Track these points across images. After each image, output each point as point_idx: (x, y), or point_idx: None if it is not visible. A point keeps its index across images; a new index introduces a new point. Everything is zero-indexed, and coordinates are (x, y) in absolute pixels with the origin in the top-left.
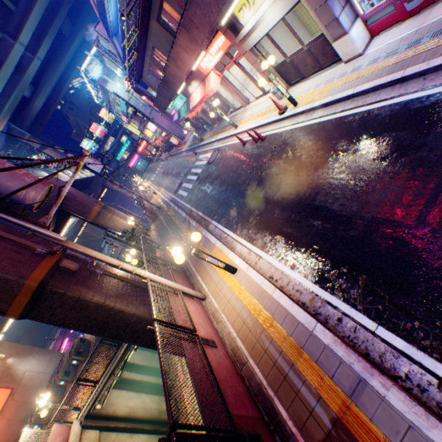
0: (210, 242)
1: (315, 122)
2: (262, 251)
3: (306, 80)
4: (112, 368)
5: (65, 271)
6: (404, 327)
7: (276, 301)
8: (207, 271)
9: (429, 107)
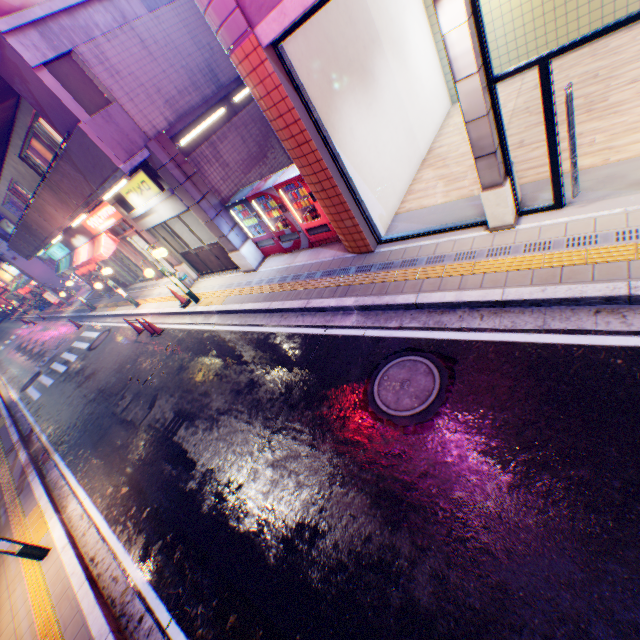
0: (34, 495)
1: (210, 329)
2: (100, 512)
3: (216, 275)
4: None
5: None
6: (191, 615)
7: (79, 603)
8: (5, 557)
9: (278, 345)
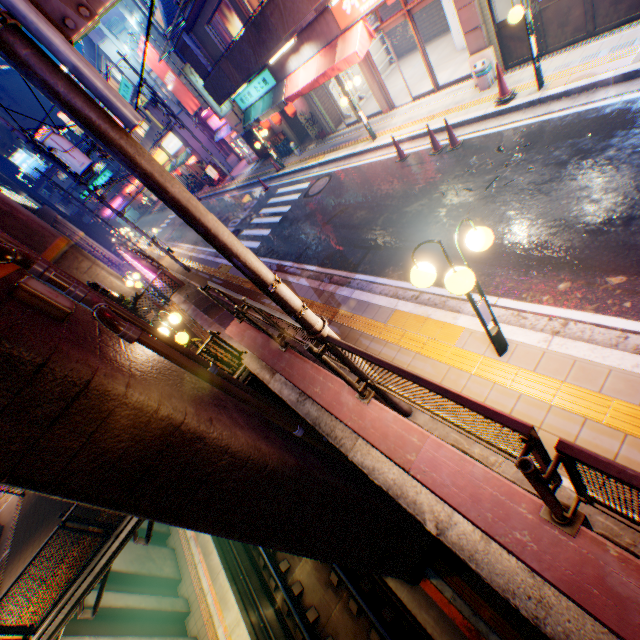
0: (373, 305)
1: (609, 103)
2: (567, 309)
3: (549, 57)
4: (81, 591)
5: (34, 308)
6: None
7: None
8: (388, 359)
9: None
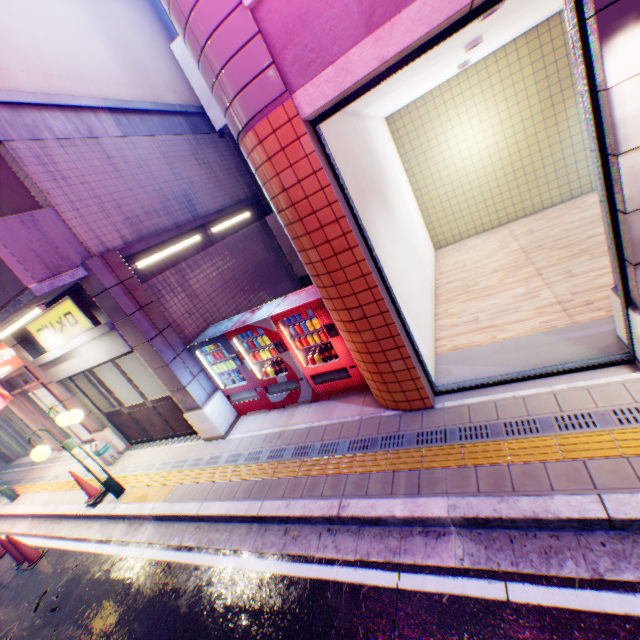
0: None
1: (135, 554)
2: None
3: (156, 442)
4: None
5: None
6: None
7: None
8: None
9: (290, 614)
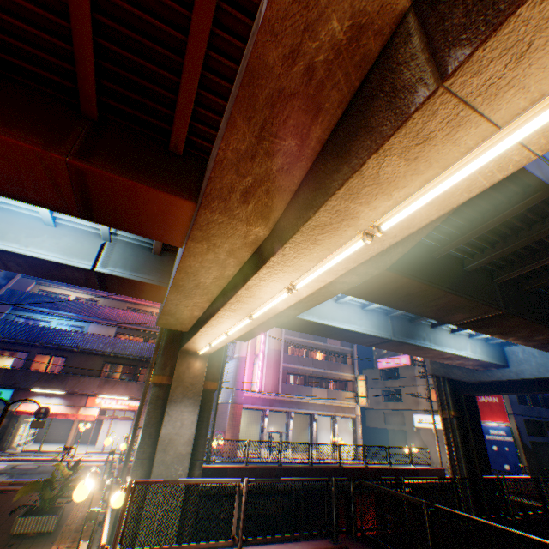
0: None
1: None
2: None
3: None
4: None
5: None
6: None
7: None
8: None
9: None
